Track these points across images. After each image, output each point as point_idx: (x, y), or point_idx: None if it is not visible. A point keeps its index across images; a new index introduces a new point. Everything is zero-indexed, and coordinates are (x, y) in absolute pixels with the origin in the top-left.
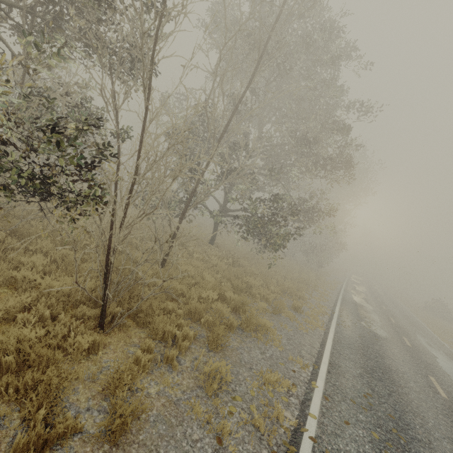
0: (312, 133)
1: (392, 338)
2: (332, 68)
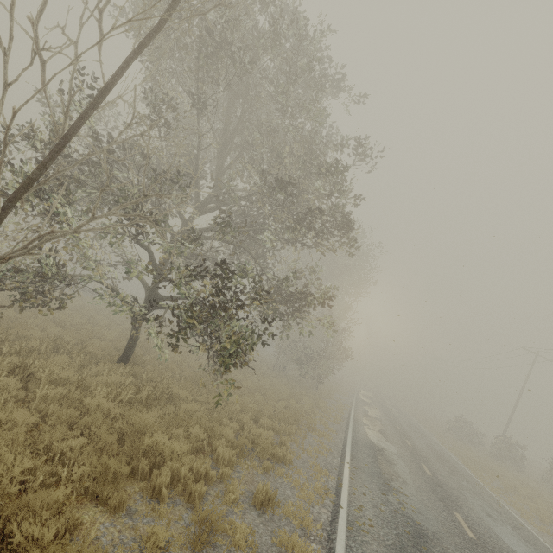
0: (291, 175)
1: (444, 527)
2: (314, 89)
